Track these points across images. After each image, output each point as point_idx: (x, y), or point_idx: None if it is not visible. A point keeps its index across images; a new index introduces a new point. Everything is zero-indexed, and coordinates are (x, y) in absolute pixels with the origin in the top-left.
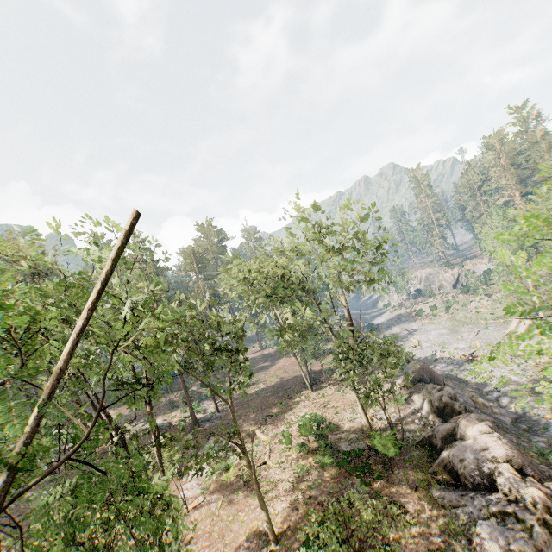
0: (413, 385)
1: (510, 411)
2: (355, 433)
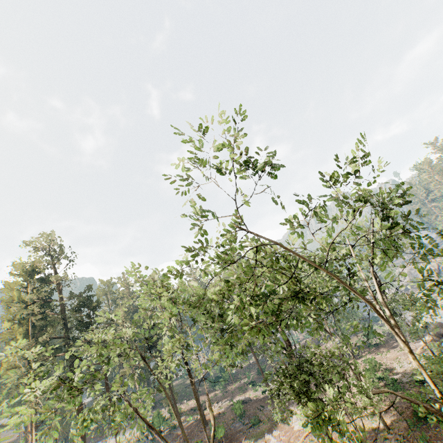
0: (438, 339)
1: None
2: (409, 372)
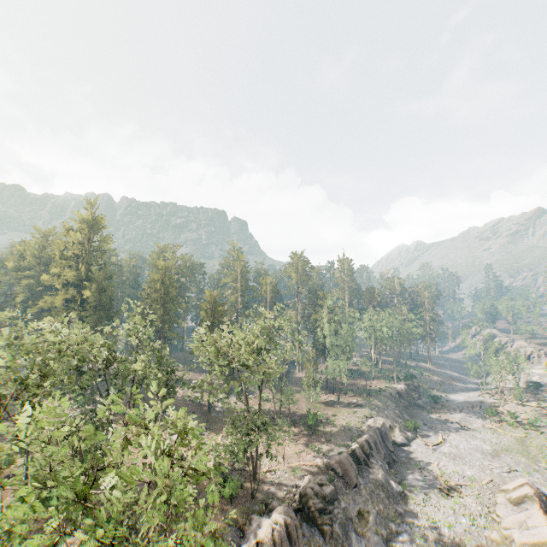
0: (325, 469)
1: (382, 544)
2: (250, 472)
